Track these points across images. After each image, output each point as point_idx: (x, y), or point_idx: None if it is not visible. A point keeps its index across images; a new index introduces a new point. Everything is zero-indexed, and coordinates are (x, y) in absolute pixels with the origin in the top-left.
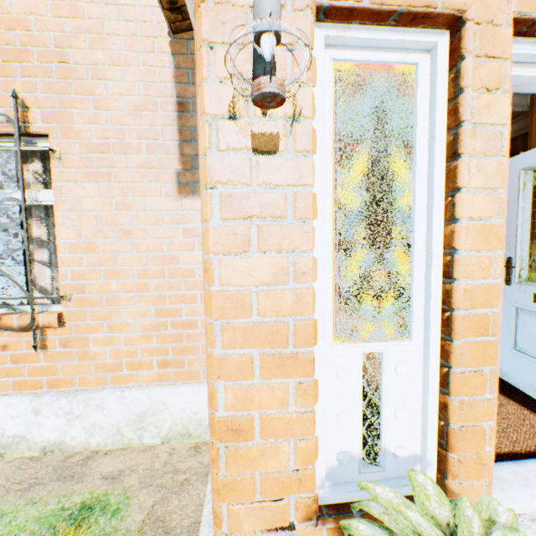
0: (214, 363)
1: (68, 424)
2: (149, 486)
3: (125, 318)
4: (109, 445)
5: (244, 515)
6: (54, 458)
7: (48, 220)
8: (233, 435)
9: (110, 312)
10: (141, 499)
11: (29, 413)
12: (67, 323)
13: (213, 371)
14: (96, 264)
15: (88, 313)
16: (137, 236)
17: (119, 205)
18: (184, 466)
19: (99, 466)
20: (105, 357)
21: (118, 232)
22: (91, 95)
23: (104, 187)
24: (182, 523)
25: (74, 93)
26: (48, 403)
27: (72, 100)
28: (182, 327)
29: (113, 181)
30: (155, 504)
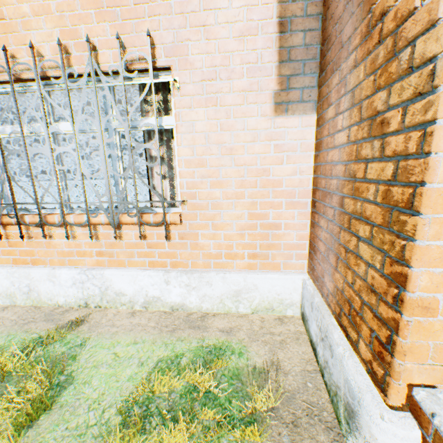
0: (416, 251)
1: (187, 292)
2: (256, 341)
3: (225, 219)
4: (214, 310)
5: (416, 372)
6: (179, 314)
7: (162, 142)
8: (420, 311)
9: (214, 214)
10: (255, 349)
11: (162, 283)
12: (183, 222)
13: (411, 258)
14: (205, 176)
15: (197, 215)
16: (237, 152)
17: (223, 126)
18: (277, 331)
19: (213, 323)
20: (210, 248)
21: (222, 149)
22: (202, 26)
23: (211, 111)
24: (294, 369)
25: (187, 26)
26: (174, 277)
27: (187, 34)
28: (269, 228)
29: (218, 105)
30: (267, 353)
